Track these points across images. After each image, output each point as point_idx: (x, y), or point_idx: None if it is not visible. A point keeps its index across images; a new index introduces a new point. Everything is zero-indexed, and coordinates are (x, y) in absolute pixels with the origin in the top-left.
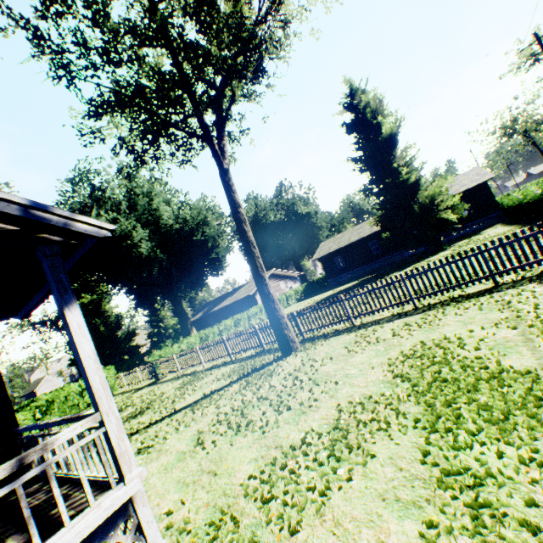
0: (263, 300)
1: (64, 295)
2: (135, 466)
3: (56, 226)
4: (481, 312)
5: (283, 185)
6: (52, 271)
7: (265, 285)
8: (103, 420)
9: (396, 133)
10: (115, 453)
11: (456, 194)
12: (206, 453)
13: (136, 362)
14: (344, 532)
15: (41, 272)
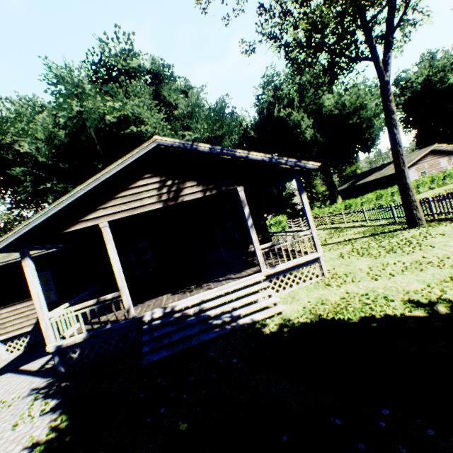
0: (398, 188)
1: (301, 190)
2: (320, 249)
3: (302, 167)
4: None
5: None
6: (297, 181)
7: (402, 176)
8: (311, 232)
9: None
10: (315, 243)
11: None
12: (344, 260)
13: (293, 215)
14: (395, 283)
15: (288, 178)
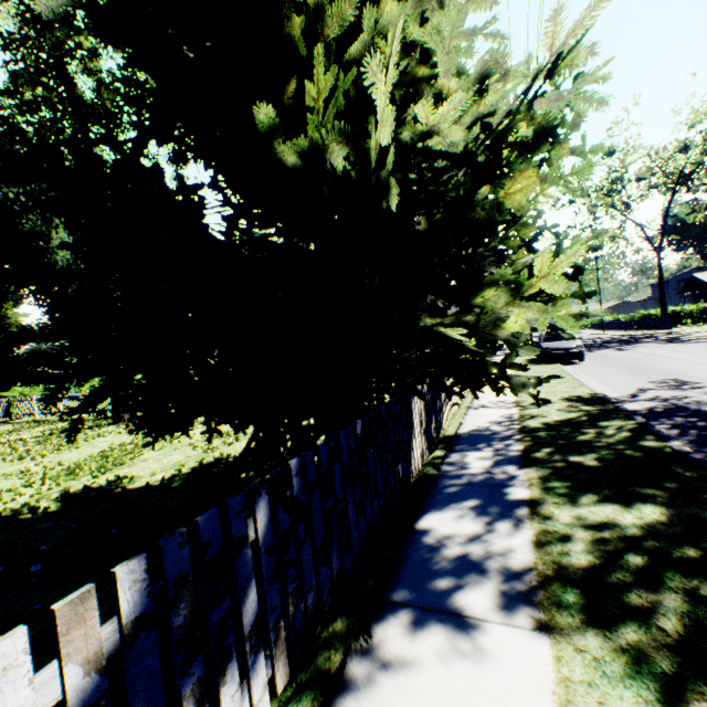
0: None
1: None
2: None
3: None
4: None
5: None
6: None
7: None
8: None
9: None
10: None
11: None
12: None
13: None
14: None
15: None
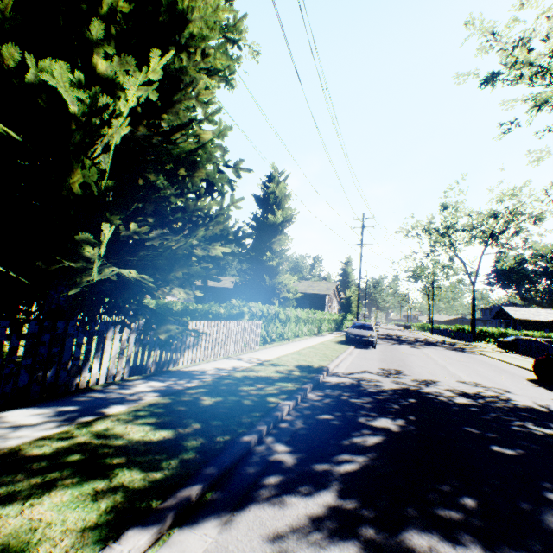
0: None
1: None
2: None
3: None
4: None
5: None
6: None
7: None
8: None
9: (283, 224)
10: None
11: (302, 292)
12: None
13: None
14: None
15: None
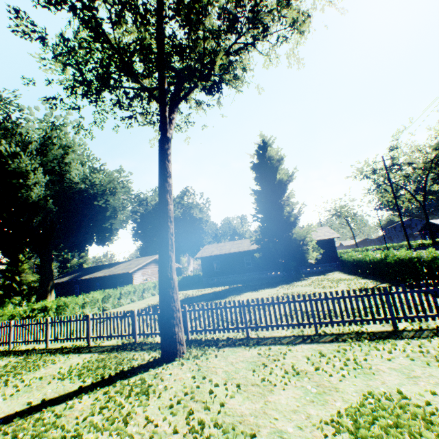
0: (161, 284)
1: None
2: None
3: None
4: (415, 363)
5: (188, 190)
6: None
7: (170, 266)
8: None
9: (286, 183)
10: None
11: (314, 240)
12: None
13: None
14: None
15: None
